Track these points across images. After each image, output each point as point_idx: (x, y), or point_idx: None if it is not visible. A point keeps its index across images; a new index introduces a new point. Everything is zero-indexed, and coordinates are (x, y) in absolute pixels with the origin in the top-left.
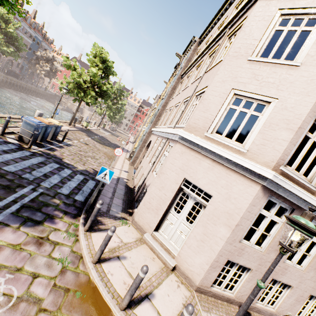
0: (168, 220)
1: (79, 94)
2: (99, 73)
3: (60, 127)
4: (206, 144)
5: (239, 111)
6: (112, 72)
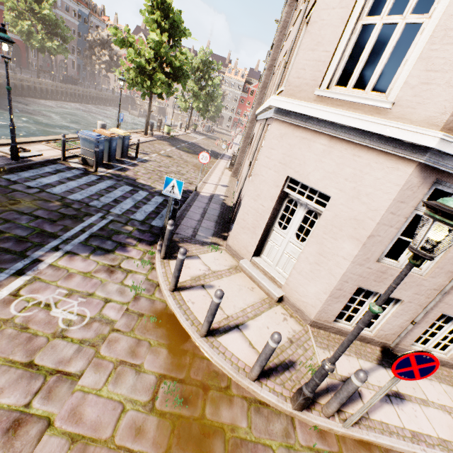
0: (271, 241)
1: (144, 84)
2: (164, 39)
3: (127, 138)
4: (315, 111)
5: (380, 25)
6: (184, 32)
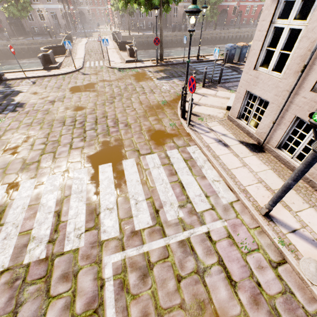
0: None
1: None
2: None
3: None
4: None
5: None
6: None
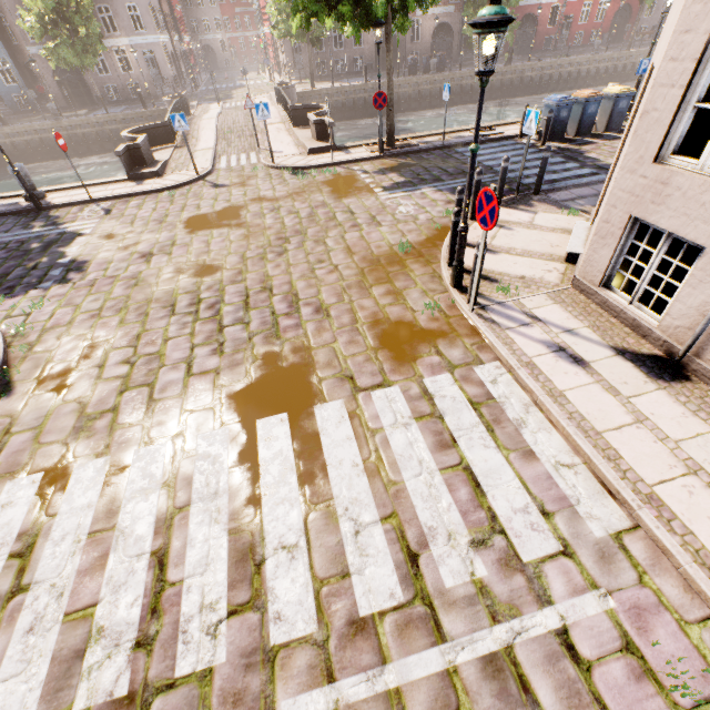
0: None
1: None
2: None
3: (625, 97)
4: None
5: None
6: None
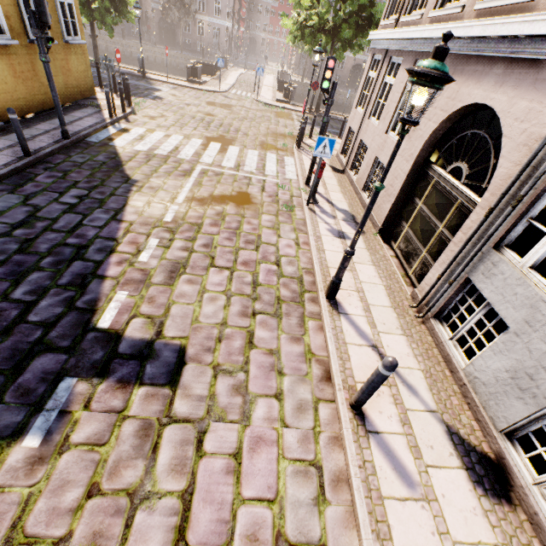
0: None
1: None
2: None
3: None
4: None
5: None
6: None
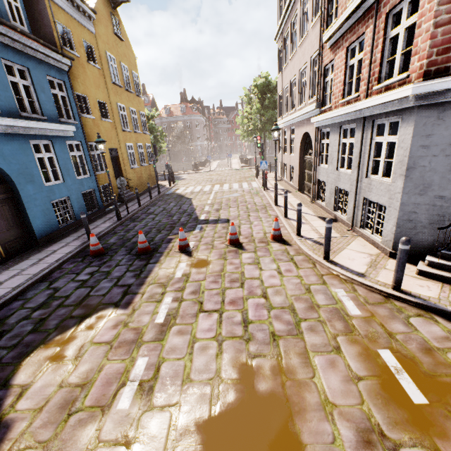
0: None
1: None
2: None
3: None
4: None
5: None
6: None
